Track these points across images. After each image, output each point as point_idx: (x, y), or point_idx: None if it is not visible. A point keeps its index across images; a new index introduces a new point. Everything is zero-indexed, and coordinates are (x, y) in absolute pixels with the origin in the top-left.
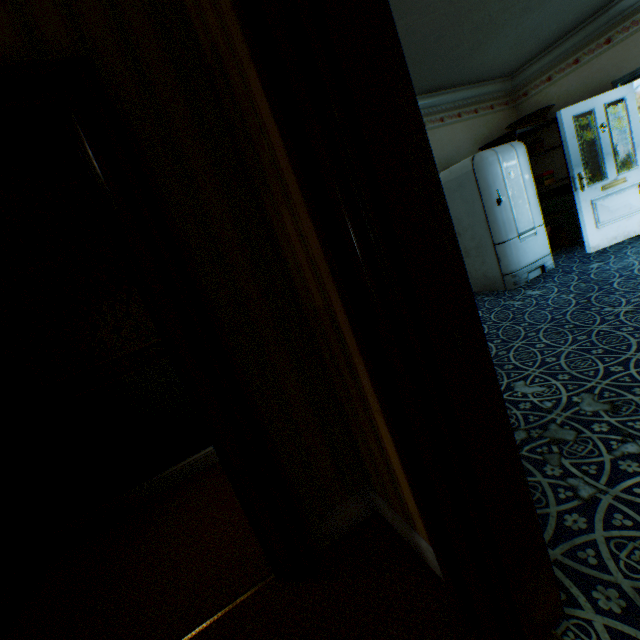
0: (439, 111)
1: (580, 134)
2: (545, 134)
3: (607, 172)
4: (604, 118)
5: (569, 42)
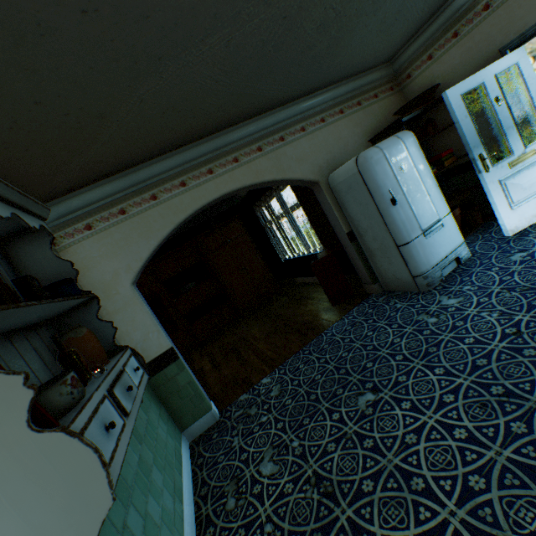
0: (318, 112)
1: (474, 108)
2: (437, 113)
3: (512, 147)
4: (498, 90)
5: (443, 16)
